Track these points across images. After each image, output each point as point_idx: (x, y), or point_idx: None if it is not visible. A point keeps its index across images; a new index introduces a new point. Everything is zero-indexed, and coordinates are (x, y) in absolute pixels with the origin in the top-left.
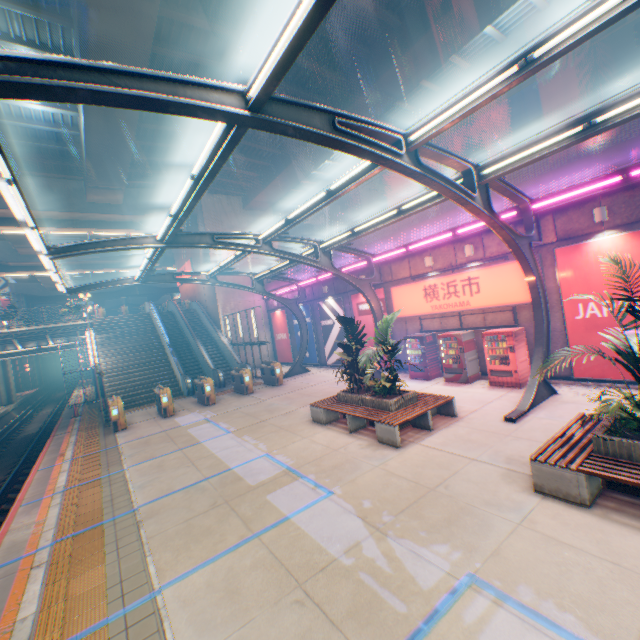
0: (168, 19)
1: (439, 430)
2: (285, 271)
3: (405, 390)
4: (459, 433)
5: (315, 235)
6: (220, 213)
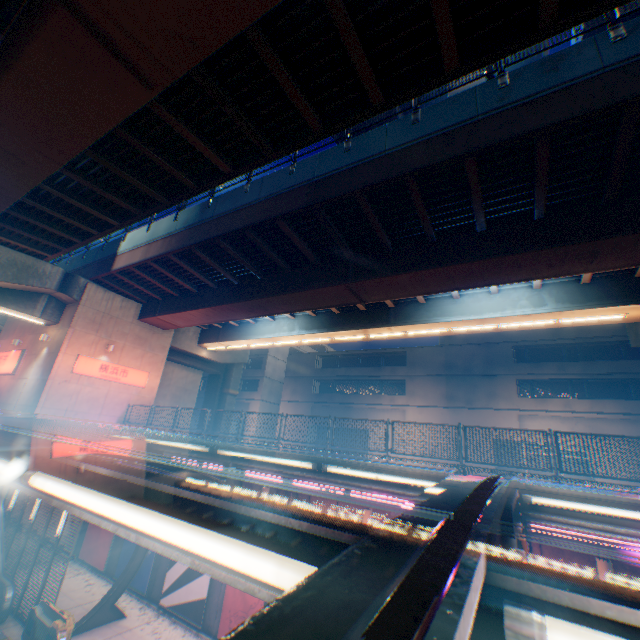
0: (158, 115)
1: None
2: (157, 403)
3: None
4: None
5: (212, 370)
6: (104, 313)
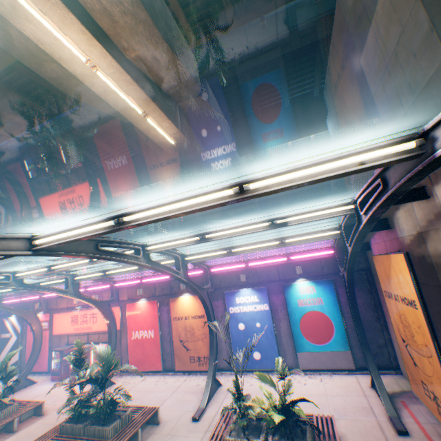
0: None
1: (21, 430)
2: None
3: (13, 402)
4: (31, 429)
5: None
6: None
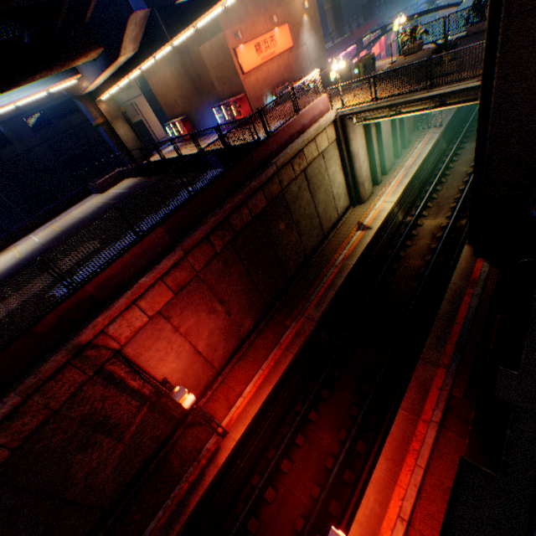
0: None
1: None
2: None
3: None
4: None
5: None
6: None
